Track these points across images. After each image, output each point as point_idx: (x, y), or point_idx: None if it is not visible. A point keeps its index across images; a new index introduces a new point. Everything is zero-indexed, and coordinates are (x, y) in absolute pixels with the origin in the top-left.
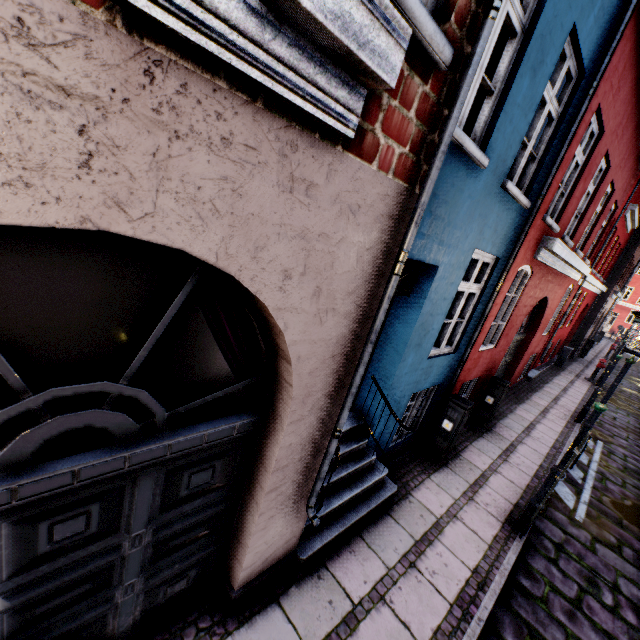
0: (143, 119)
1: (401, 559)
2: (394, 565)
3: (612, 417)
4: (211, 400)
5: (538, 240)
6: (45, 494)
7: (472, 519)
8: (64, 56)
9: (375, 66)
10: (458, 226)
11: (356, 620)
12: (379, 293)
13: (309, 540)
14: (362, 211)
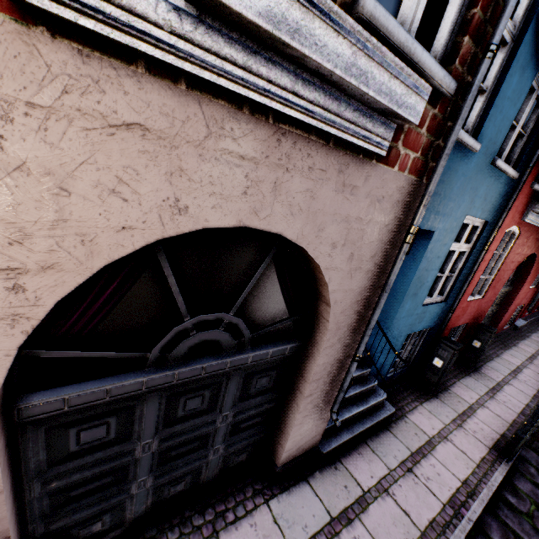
0: (273, 165)
1: (400, 464)
2: (394, 468)
3: None
4: (273, 329)
5: (526, 204)
6: (188, 379)
7: (461, 442)
8: (245, 141)
9: (407, 115)
10: (452, 199)
11: (366, 502)
12: (392, 256)
13: (327, 440)
14: (385, 200)
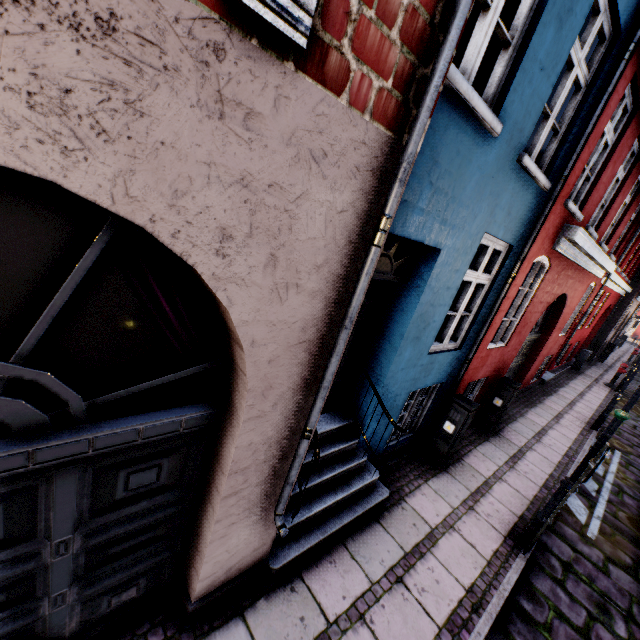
0: None
1: (387, 573)
2: (379, 579)
3: (632, 425)
4: (150, 389)
5: (558, 228)
6: None
7: (471, 531)
8: None
9: None
10: (464, 204)
11: None
12: (358, 270)
13: (284, 547)
14: (329, 160)
